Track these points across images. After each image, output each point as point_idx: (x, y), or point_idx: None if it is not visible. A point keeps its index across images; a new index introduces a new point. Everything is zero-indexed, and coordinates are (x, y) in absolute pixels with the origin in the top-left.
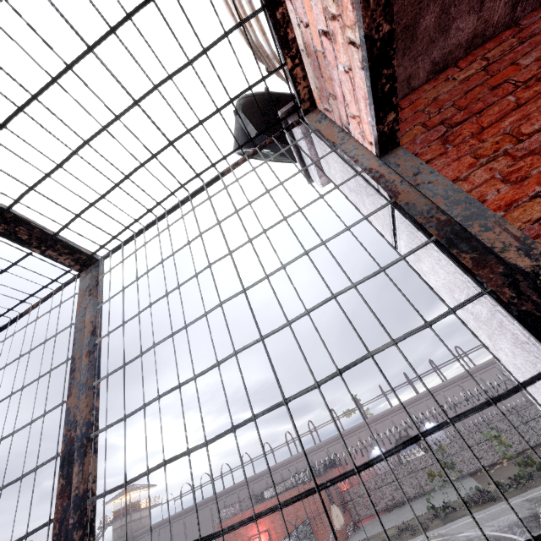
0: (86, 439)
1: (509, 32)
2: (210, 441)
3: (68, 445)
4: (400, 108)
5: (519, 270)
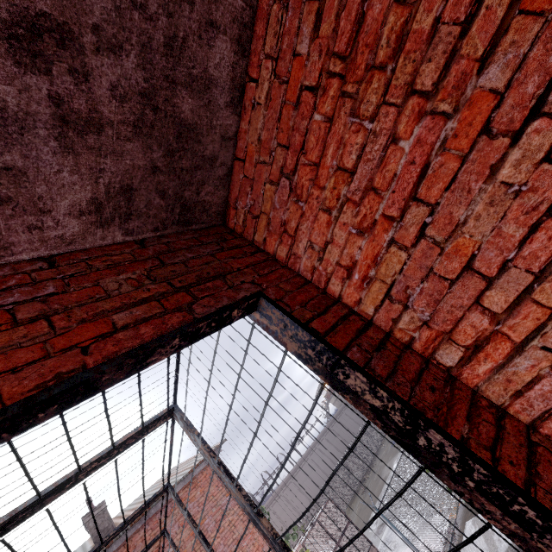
0: (254, 512)
1: None
2: (299, 519)
3: (249, 515)
4: (241, 163)
5: (377, 409)
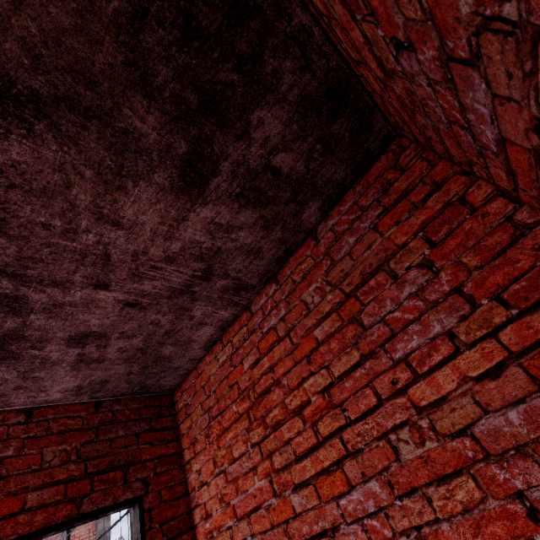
0: None
1: (246, 315)
2: None
3: None
4: (197, 375)
5: None
